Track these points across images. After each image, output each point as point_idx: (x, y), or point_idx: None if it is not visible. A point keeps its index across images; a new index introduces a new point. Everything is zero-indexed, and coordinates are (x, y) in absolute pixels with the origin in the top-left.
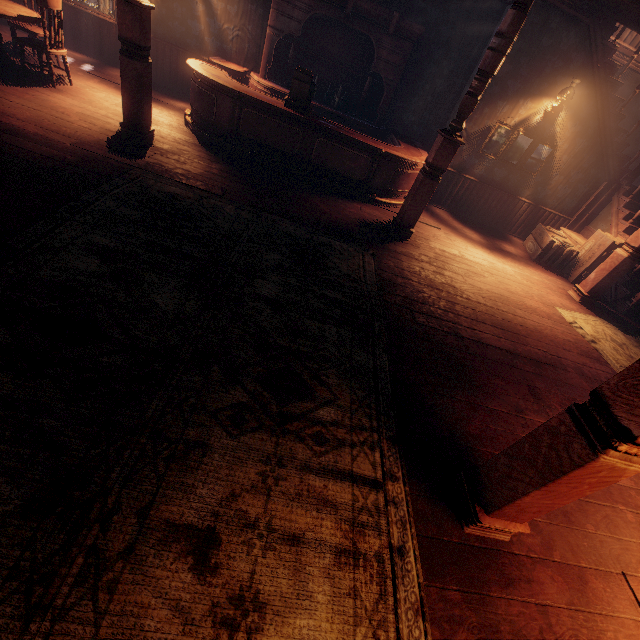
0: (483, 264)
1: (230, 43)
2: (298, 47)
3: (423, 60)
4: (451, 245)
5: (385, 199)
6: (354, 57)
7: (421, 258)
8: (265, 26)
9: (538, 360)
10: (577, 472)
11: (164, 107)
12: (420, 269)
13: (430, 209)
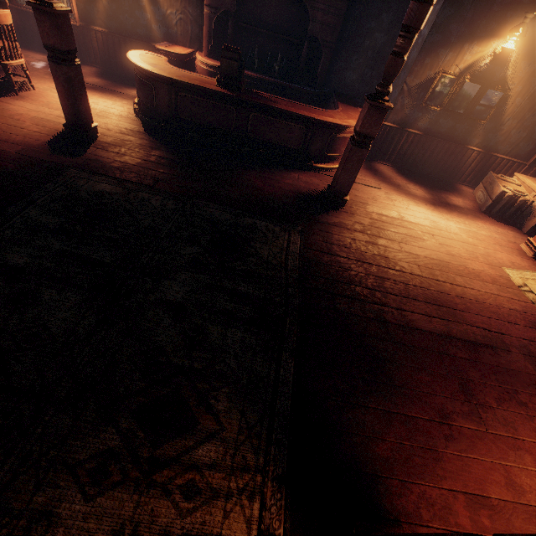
0: (424, 224)
1: (175, 27)
2: (235, 22)
3: (360, 15)
4: (390, 206)
5: (323, 164)
6: (291, 23)
7: (354, 227)
8: (204, 5)
9: (475, 342)
10: None
11: (118, 97)
12: (351, 241)
13: (373, 167)
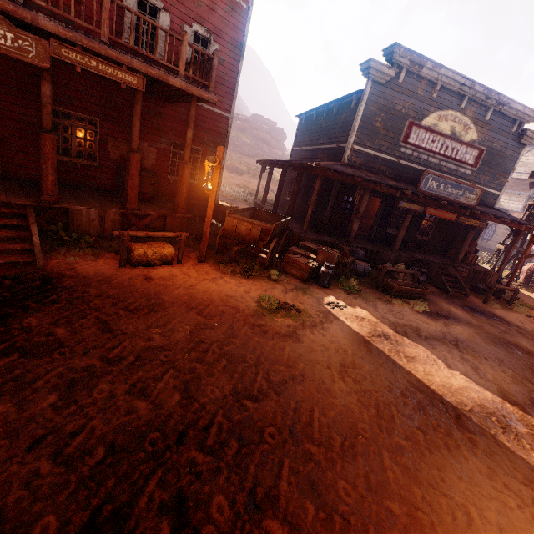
0: None
1: None
2: None
3: None
4: None
5: None
6: None
7: None
8: None
9: None
10: None
11: None
12: None
13: None
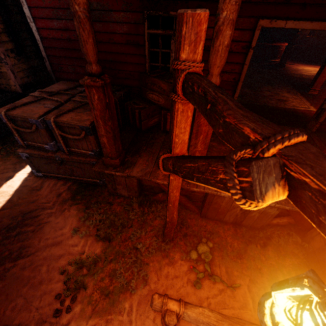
0: (311, 69)
1: None
2: None
3: None
4: (299, 67)
5: (273, 60)
6: None
7: (289, 70)
8: None
9: None
10: (323, 70)
11: None
12: (290, 72)
13: (289, 61)
